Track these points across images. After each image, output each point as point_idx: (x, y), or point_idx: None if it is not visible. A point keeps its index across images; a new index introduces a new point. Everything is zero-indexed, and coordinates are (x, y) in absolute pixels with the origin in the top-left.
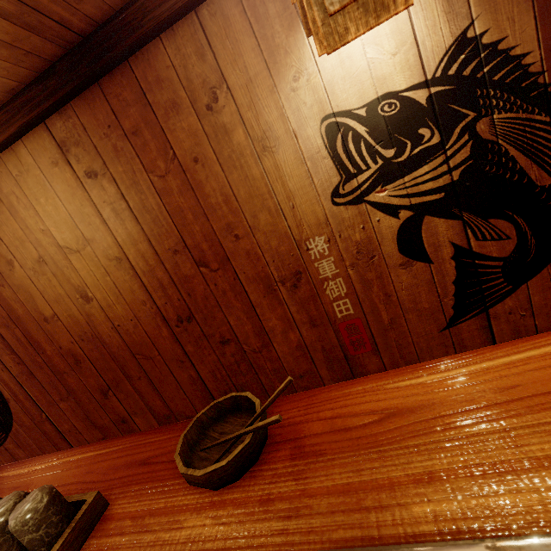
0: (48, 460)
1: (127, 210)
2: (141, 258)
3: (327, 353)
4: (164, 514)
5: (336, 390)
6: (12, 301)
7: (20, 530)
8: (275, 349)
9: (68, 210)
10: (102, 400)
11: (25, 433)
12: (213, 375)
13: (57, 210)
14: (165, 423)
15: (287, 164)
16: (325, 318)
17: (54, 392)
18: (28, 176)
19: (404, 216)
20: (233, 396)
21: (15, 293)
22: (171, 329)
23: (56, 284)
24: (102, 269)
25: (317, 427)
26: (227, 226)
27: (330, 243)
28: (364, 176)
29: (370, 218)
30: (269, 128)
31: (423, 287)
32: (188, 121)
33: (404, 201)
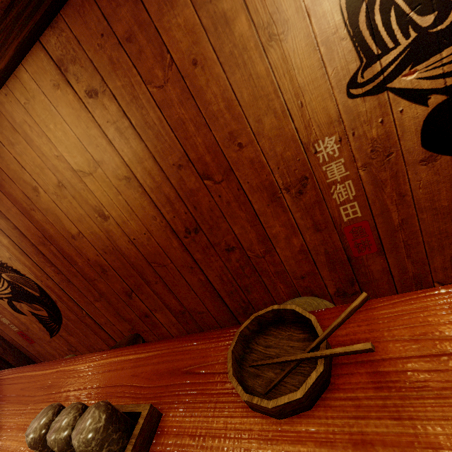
0: (95, 358)
1: (130, 128)
2: (148, 176)
3: (330, 256)
4: (227, 437)
5: (402, 302)
6: (43, 223)
7: (84, 450)
8: (277, 254)
9: (76, 134)
10: (128, 300)
11: (72, 325)
12: (220, 279)
13: (66, 135)
14: (181, 317)
15: (297, 53)
16: (329, 222)
17: (89, 294)
18: (35, 103)
19: (434, 102)
20: (276, 309)
21: (45, 215)
22: (180, 240)
23: (76, 206)
24: (114, 188)
25: (396, 348)
26: (230, 135)
27: (341, 143)
28: (390, 57)
29: (391, 109)
30: (276, 9)
31: (444, 184)
32: (184, 15)
33: (437, 82)
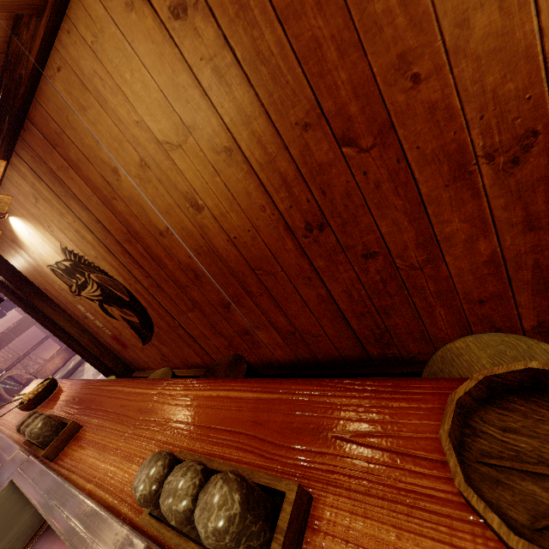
0: (200, 387)
1: (234, 66)
2: (257, 145)
3: (542, 271)
4: None
5: None
6: (127, 216)
7: (214, 544)
8: (446, 264)
9: (159, 85)
10: (225, 313)
11: (164, 334)
12: (348, 295)
13: (146, 88)
14: (289, 338)
15: None
16: None
17: (181, 303)
18: (104, 40)
19: None
20: (535, 369)
21: (128, 206)
22: (297, 240)
23: (163, 192)
24: (210, 167)
25: None
26: (400, 60)
27: None
28: None
29: None
30: None
31: None
32: None
33: None
